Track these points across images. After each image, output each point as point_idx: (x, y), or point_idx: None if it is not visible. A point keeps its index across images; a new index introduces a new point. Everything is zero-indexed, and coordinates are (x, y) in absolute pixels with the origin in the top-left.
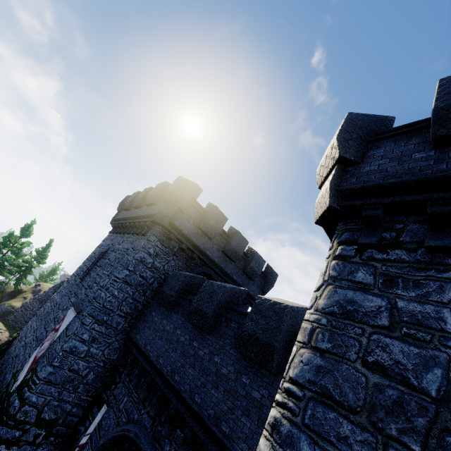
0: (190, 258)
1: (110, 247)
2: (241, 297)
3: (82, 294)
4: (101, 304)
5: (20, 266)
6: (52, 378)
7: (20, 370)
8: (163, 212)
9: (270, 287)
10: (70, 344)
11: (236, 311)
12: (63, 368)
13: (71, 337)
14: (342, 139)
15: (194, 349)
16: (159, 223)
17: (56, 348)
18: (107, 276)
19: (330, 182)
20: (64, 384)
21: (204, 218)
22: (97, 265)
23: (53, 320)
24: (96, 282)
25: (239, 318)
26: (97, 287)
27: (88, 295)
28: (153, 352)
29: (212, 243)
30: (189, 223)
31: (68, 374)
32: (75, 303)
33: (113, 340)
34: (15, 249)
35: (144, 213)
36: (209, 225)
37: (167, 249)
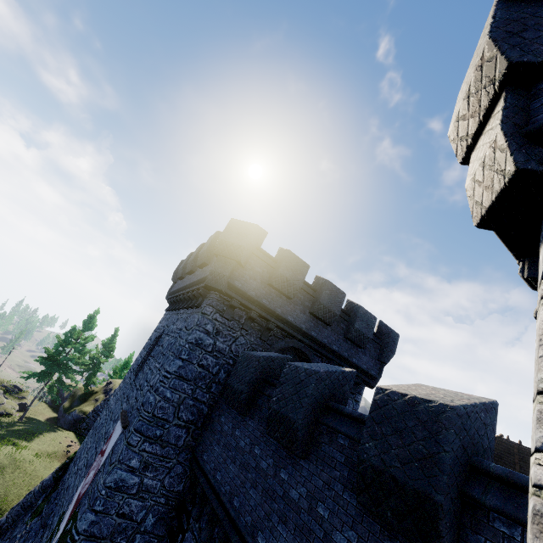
0: (266, 330)
1: (164, 330)
2: (347, 386)
3: (132, 398)
4: (150, 413)
5: (87, 364)
6: (95, 530)
7: (65, 512)
8: (216, 271)
9: (390, 354)
10: (115, 477)
11: (342, 414)
12: (108, 514)
13: (115, 465)
14: (505, 35)
15: (283, 485)
16: (213, 287)
17: (98, 483)
18: (158, 371)
19: (500, 123)
20: (113, 537)
21: (275, 270)
22: (151, 355)
23: (103, 437)
24: (147, 381)
25: (351, 429)
26: (147, 387)
27: (137, 400)
28: (224, 486)
29: (293, 303)
30: (256, 281)
31: (116, 521)
32: (123, 412)
33: (174, 463)
34: (75, 346)
35: (197, 278)
36: (284, 279)
37: (231, 322)
